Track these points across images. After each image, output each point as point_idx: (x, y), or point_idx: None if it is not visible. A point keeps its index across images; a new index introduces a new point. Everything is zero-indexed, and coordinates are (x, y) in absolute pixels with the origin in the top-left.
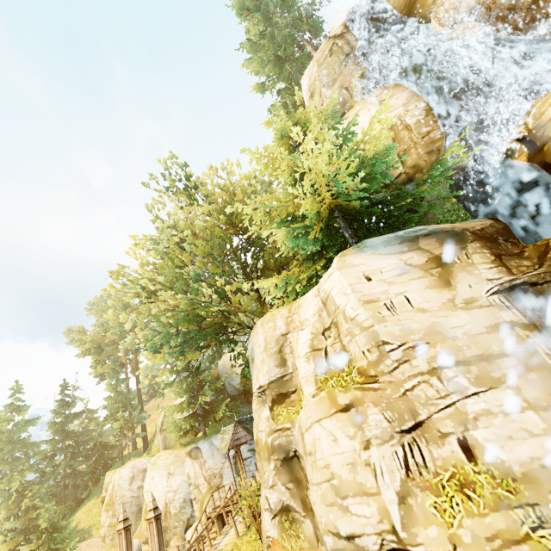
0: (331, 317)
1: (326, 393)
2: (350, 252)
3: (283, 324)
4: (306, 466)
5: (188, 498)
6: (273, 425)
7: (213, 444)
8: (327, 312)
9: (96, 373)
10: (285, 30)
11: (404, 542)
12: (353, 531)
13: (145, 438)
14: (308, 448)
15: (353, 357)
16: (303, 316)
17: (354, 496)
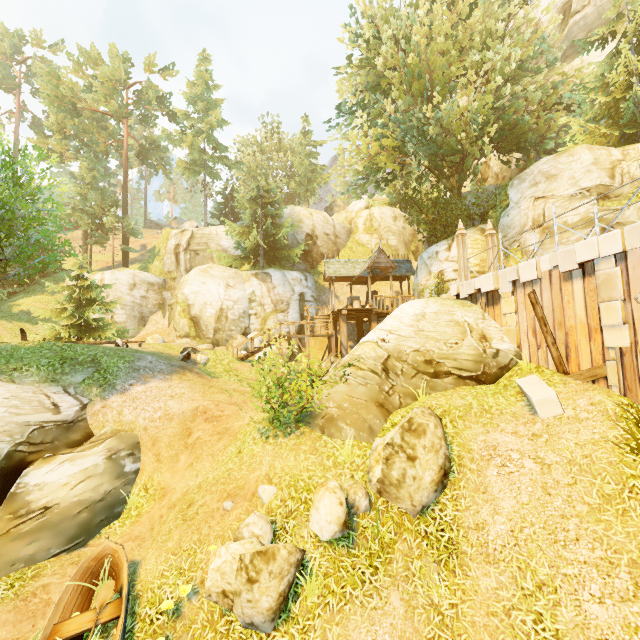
0: None
1: None
2: None
3: (619, 154)
4: None
5: (248, 312)
6: (604, 207)
7: (285, 276)
8: None
9: (38, 144)
10: None
11: None
12: None
13: (127, 257)
14: None
15: None
16: None
17: None
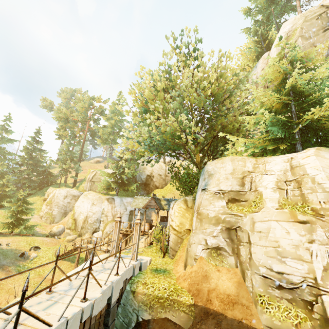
0: (296, 176)
1: (289, 211)
2: (323, 150)
3: (251, 166)
4: (251, 236)
5: (99, 219)
6: (228, 211)
7: (122, 201)
8: (293, 173)
9: (58, 133)
10: None
11: (319, 285)
12: (284, 271)
13: (76, 180)
14: (258, 229)
15: (310, 201)
16: (269, 168)
17: (292, 258)
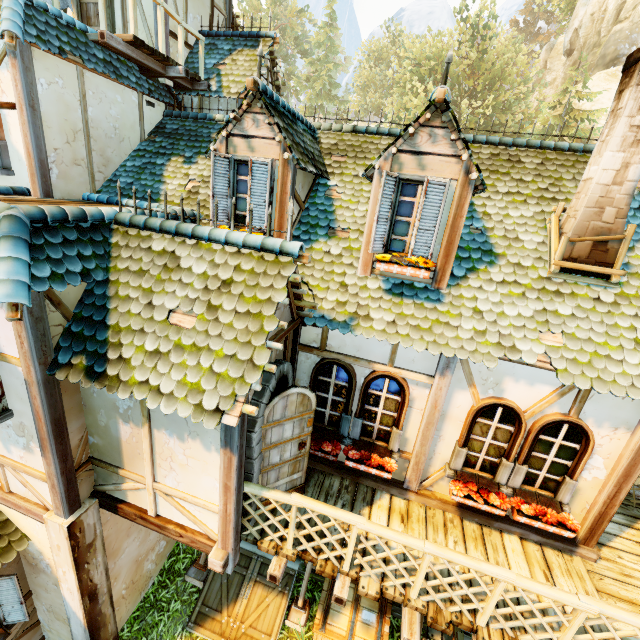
0: None
1: None
2: None
3: None
4: None
5: None
6: None
7: None
8: None
9: None
10: None
11: None
12: None
13: None
14: None
15: None
16: None
17: None
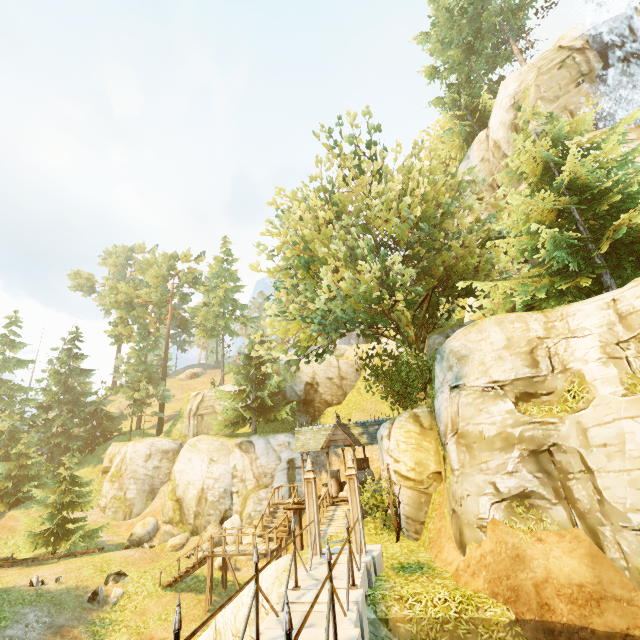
0: (634, 331)
1: None
2: None
3: (540, 327)
4: (589, 457)
5: (230, 489)
6: (524, 418)
7: (269, 443)
8: (627, 326)
9: (113, 332)
10: (494, 17)
11: None
12: None
13: (162, 419)
14: (598, 442)
15: None
16: (577, 325)
17: None
